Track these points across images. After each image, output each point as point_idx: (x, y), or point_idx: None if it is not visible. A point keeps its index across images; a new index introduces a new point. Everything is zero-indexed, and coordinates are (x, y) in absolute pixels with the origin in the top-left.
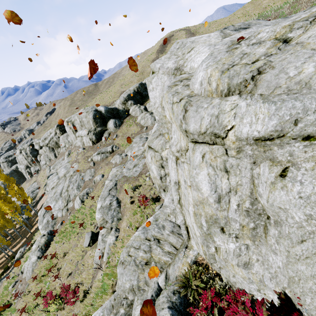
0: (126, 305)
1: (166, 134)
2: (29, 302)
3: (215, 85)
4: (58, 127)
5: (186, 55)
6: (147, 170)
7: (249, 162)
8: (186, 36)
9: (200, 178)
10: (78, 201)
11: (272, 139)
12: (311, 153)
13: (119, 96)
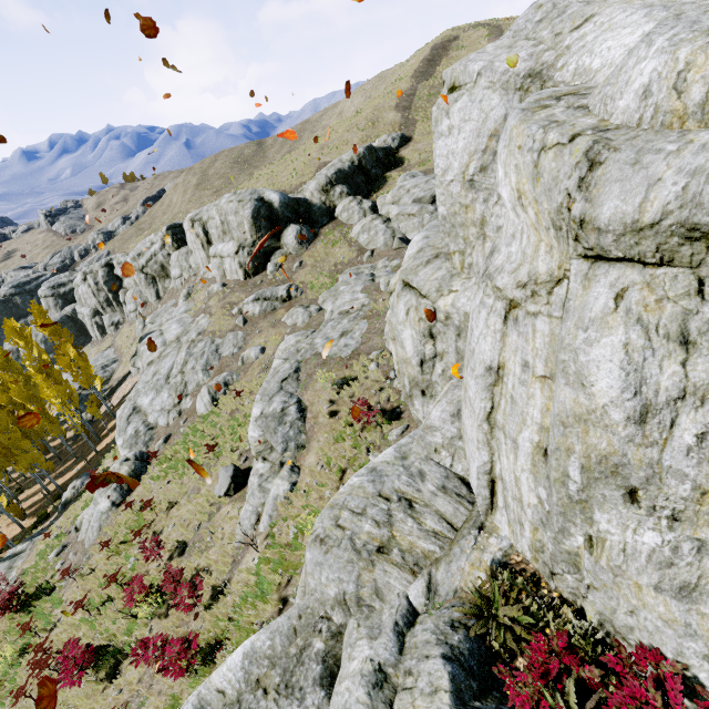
0: (327, 634)
1: (458, 255)
2: (92, 591)
3: (701, 94)
4: (169, 230)
5: (566, 37)
6: (372, 347)
7: None
8: (490, 41)
9: (597, 356)
10: (206, 398)
11: None
12: None
13: (314, 172)
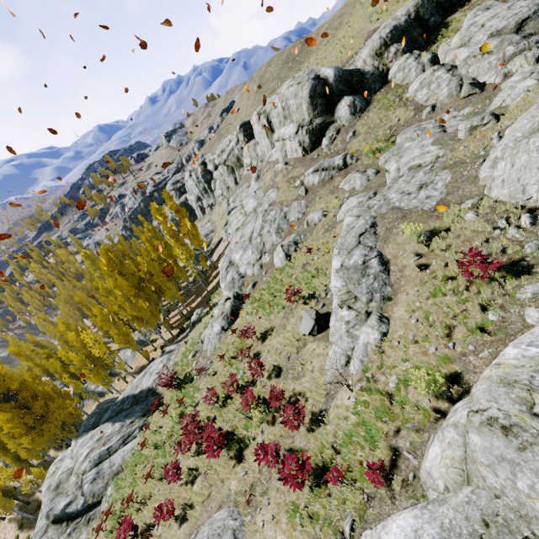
0: None
1: None
2: (216, 387)
3: None
4: (241, 128)
5: None
6: (463, 196)
7: None
8: None
9: None
10: (281, 254)
11: None
12: None
13: (362, 43)
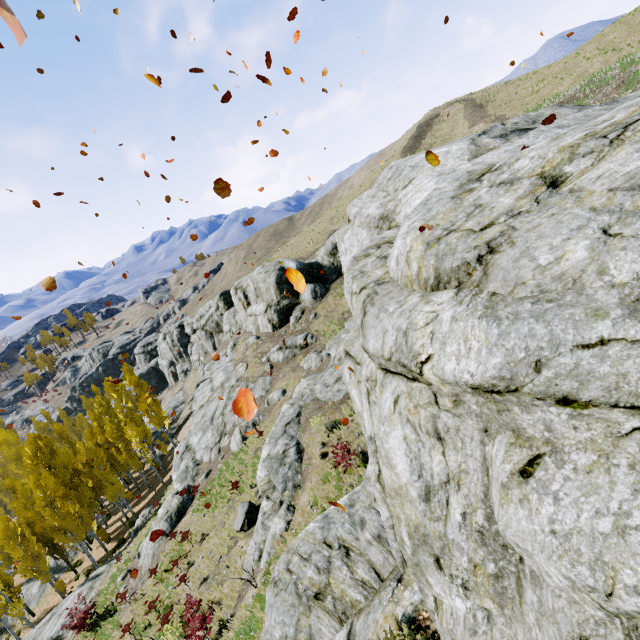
0: None
1: None
2: (140, 616)
3: (416, 268)
4: (221, 296)
5: (399, 193)
6: None
7: (476, 428)
8: (465, 113)
9: (392, 444)
10: (237, 437)
11: (501, 393)
12: (587, 432)
13: (326, 239)
